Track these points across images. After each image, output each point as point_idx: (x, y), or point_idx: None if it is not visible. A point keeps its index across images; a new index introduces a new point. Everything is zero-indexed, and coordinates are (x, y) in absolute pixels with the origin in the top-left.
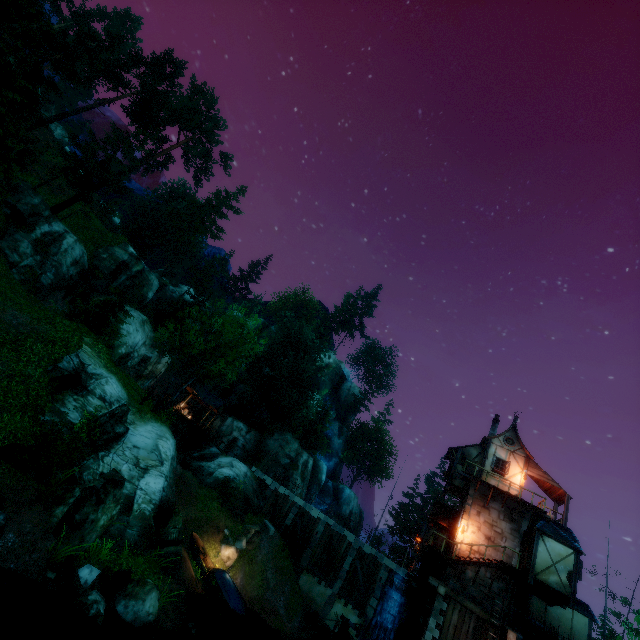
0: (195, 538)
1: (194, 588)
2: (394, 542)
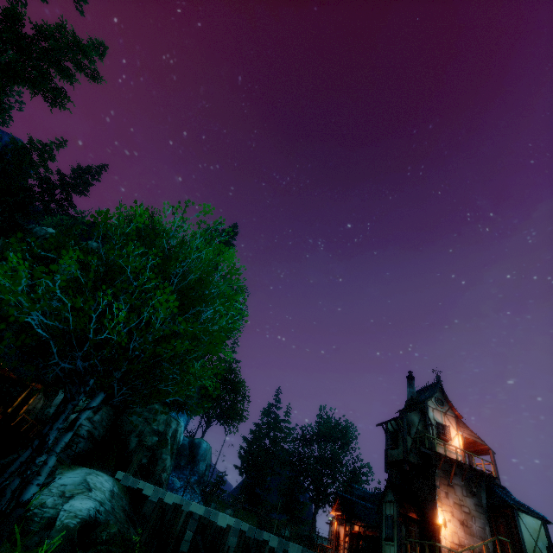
0: None
1: None
2: (244, 482)
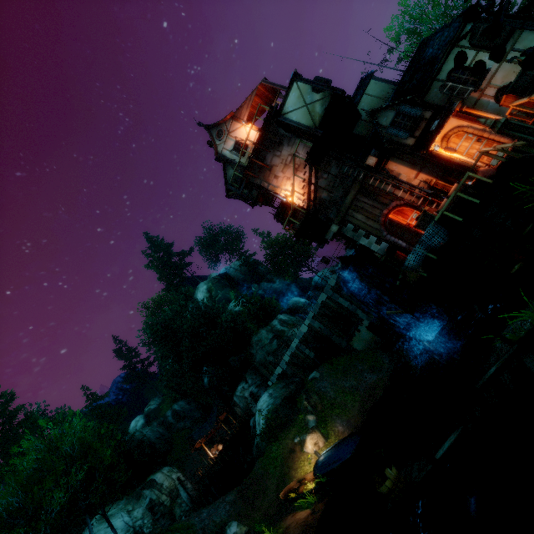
0: (287, 491)
1: (313, 523)
2: None
